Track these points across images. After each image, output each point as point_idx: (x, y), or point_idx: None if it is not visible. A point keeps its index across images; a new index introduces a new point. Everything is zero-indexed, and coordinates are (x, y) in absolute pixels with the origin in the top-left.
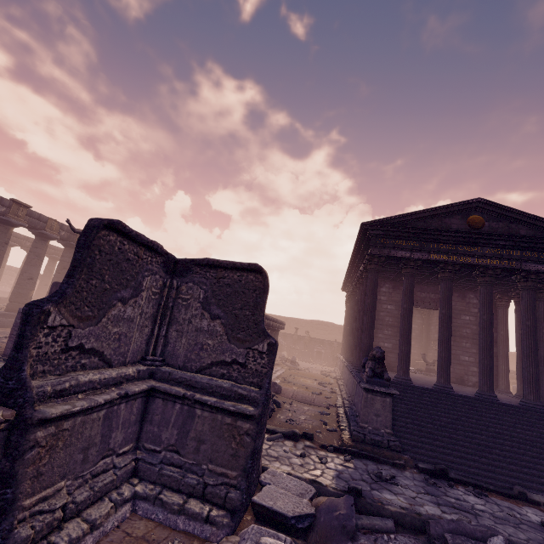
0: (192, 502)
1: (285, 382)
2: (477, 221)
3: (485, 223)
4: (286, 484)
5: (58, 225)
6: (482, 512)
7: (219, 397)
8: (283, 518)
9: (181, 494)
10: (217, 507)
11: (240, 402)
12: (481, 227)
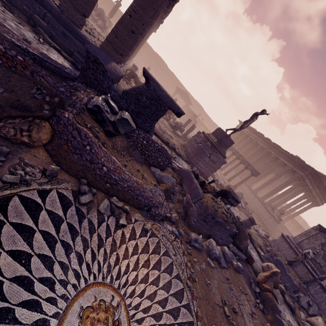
0: None
1: None
2: None
3: None
4: None
5: None
6: None
7: None
8: None
9: None
10: None
11: None
12: None
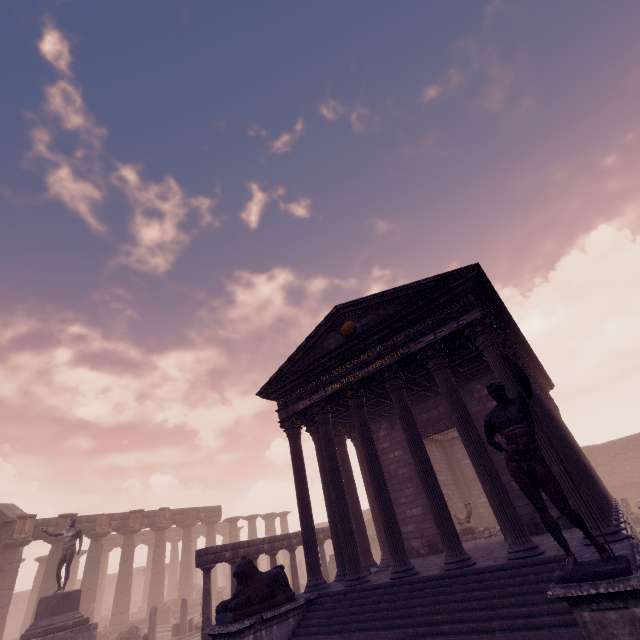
0: None
1: None
2: (348, 328)
3: (357, 325)
4: None
5: (107, 518)
6: None
7: None
8: None
9: None
10: None
11: None
12: (354, 332)
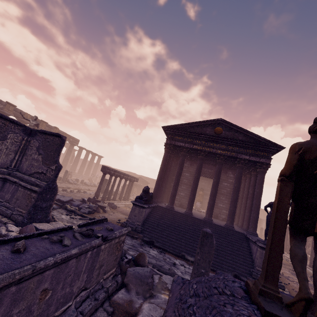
0: (4, 218)
1: (126, 207)
2: (219, 130)
3: (223, 132)
4: (57, 226)
5: (30, 117)
6: (150, 255)
7: (30, 184)
8: (37, 229)
9: (3, 216)
10: (13, 221)
11: (36, 187)
12: (220, 133)
